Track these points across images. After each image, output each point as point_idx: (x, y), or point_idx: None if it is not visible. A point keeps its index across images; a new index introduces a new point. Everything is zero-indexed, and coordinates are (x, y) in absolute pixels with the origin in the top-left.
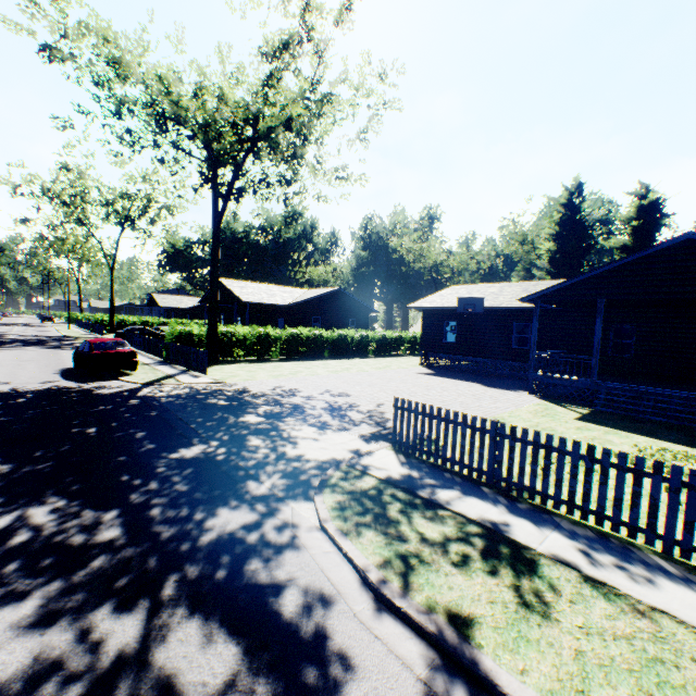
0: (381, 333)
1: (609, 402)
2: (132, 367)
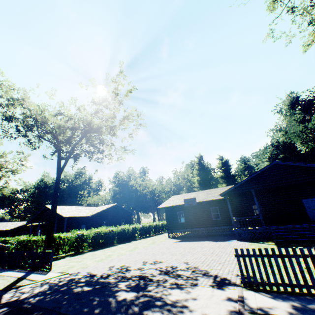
0: (141, 224)
1: (278, 236)
2: None
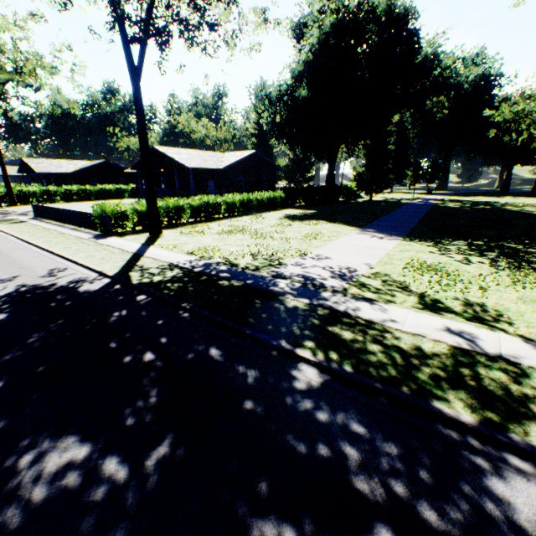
0: (132, 186)
1: None
2: None
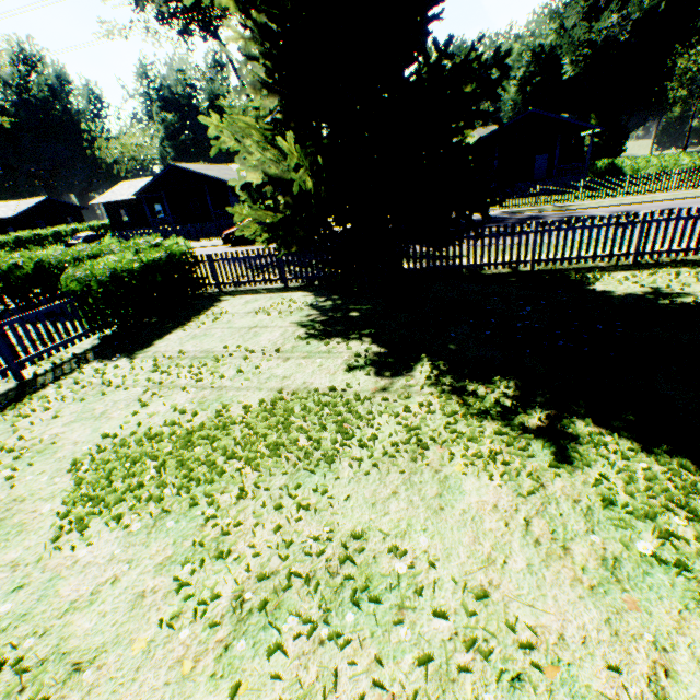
0: None
1: None
2: None
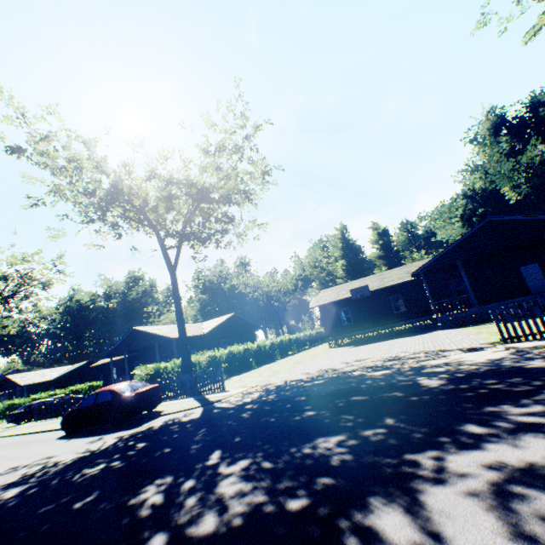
0: (279, 338)
1: None
2: (159, 402)
